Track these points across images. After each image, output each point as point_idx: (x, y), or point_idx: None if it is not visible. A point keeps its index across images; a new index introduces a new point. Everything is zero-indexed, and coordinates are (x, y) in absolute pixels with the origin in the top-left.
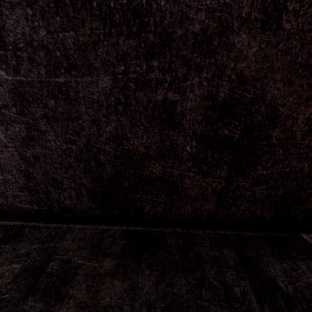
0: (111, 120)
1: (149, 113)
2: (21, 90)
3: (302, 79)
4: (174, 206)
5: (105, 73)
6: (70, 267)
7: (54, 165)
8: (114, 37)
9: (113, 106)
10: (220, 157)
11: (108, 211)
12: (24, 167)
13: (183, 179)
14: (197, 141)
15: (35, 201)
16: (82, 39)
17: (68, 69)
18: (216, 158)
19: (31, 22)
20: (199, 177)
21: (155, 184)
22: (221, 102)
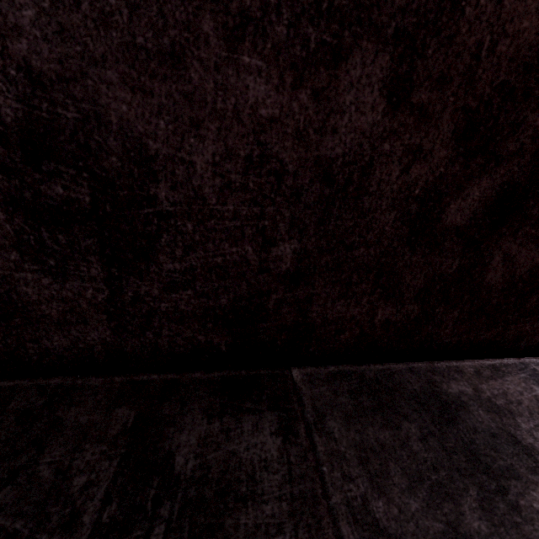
0: None
1: None
2: None
3: (166, 83)
4: (28, 339)
5: None
6: None
7: None
8: None
9: None
10: (72, 240)
11: None
12: None
13: (16, 286)
14: (6, 210)
15: None
16: None
17: None
18: (65, 243)
19: None
20: (50, 281)
21: None
22: (14, 128)
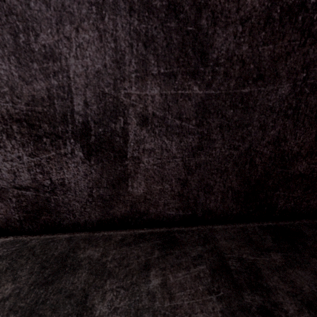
0: (277, 124)
1: (313, 115)
2: (206, 103)
3: None
4: (305, 200)
5: (287, 81)
6: (248, 263)
7: (212, 171)
8: (306, 47)
9: (283, 110)
10: None
11: (245, 210)
12: (183, 176)
13: None
14: None
15: (182, 207)
16: (278, 51)
17: (255, 80)
18: None
19: (238, 39)
20: None
21: (295, 180)
22: None
